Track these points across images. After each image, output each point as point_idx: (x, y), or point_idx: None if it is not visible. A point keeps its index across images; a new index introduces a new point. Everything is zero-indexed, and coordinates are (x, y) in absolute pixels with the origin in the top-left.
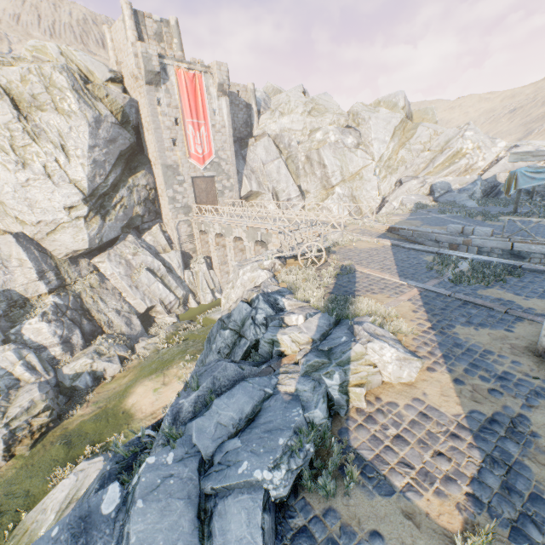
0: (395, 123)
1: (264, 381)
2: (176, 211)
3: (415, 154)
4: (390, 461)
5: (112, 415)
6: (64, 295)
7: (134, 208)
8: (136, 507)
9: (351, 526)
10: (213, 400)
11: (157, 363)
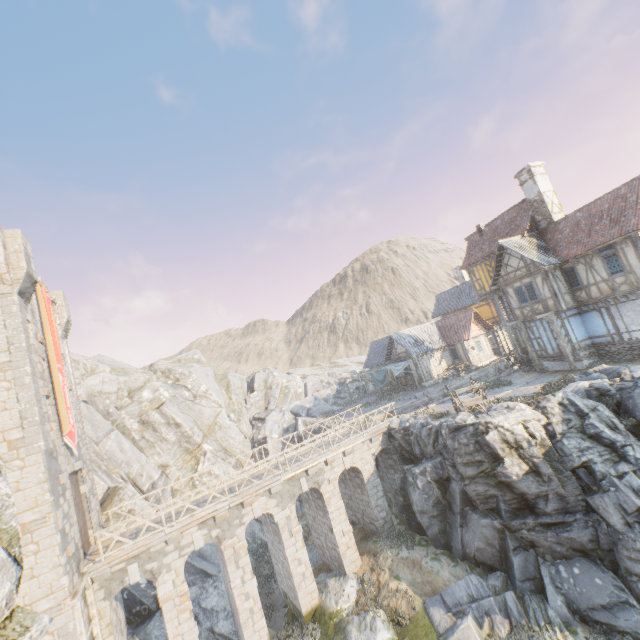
0: (212, 374)
1: None
2: (70, 568)
3: (243, 396)
4: None
5: None
6: None
7: None
8: None
9: None
10: None
11: None
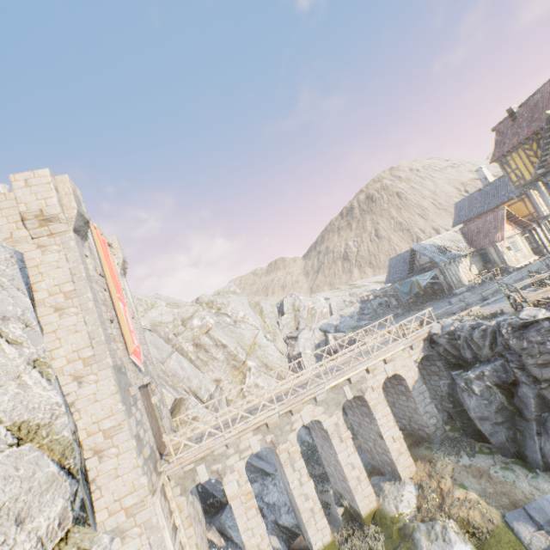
0: (246, 302)
1: None
2: (147, 468)
3: (275, 319)
4: None
5: None
6: None
7: None
8: None
9: None
10: None
11: None
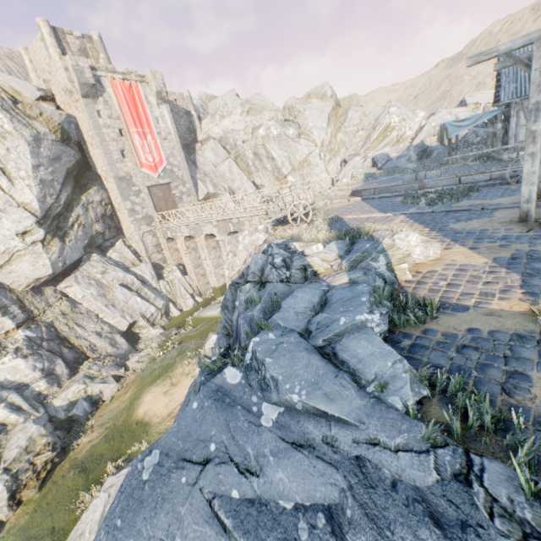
0: (328, 110)
1: (316, 285)
2: (138, 223)
3: (352, 135)
4: (454, 296)
5: (125, 429)
6: (35, 328)
7: (93, 226)
8: (268, 362)
9: (450, 332)
10: (279, 305)
11: (159, 369)
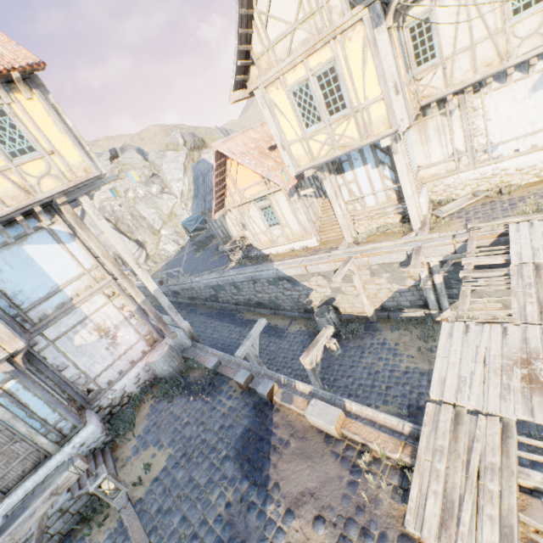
0: (182, 160)
1: None
2: None
3: None
4: None
5: None
6: None
7: None
8: None
9: None
10: None
11: None
